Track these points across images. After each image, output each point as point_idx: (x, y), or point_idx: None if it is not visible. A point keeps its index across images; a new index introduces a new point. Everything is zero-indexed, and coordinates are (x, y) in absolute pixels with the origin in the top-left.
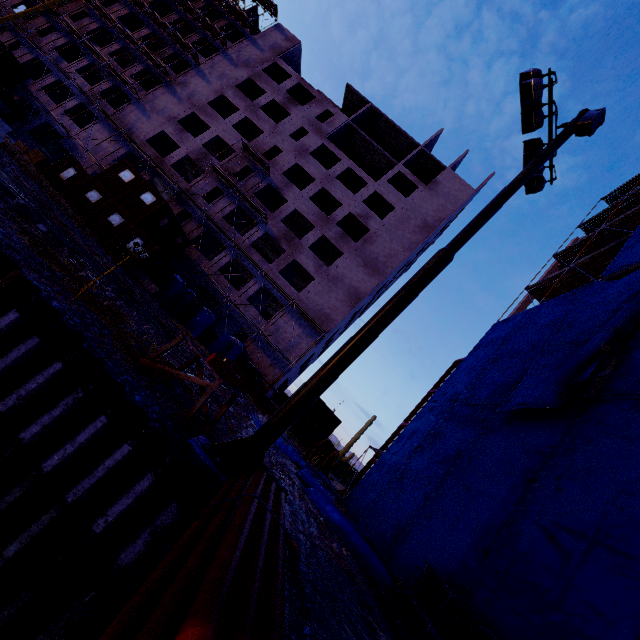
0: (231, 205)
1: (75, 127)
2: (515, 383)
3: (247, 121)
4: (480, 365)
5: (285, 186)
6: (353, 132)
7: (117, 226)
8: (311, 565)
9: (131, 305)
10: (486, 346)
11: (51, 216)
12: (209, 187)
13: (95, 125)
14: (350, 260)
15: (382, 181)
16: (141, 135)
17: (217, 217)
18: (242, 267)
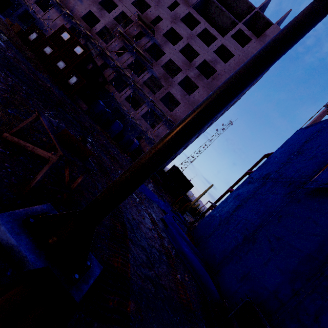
0: (131, 58)
1: (41, 12)
2: (318, 168)
3: (141, 0)
4: (287, 156)
5: (164, 43)
6: (209, 2)
7: (62, 69)
8: (146, 325)
9: (53, 109)
10: (291, 144)
11: (3, 50)
12: (118, 46)
13: (52, 9)
14: (203, 91)
15: (227, 36)
16: (78, 14)
17: (123, 66)
18: (139, 98)
